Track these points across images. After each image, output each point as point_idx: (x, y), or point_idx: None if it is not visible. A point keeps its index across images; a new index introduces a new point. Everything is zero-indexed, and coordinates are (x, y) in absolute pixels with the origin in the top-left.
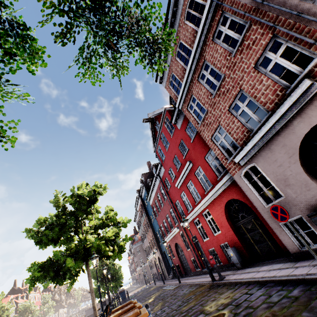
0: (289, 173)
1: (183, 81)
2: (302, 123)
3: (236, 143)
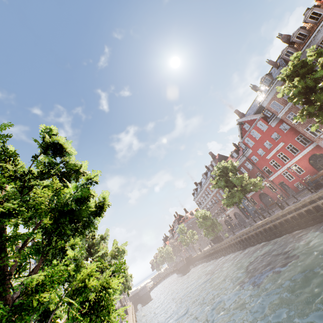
0: None
1: (286, 106)
2: None
3: (319, 131)
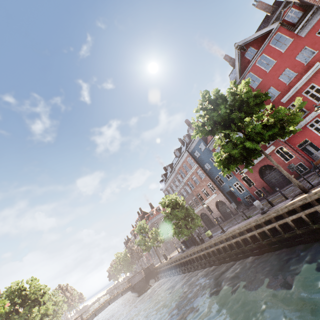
0: None
1: None
2: None
3: None
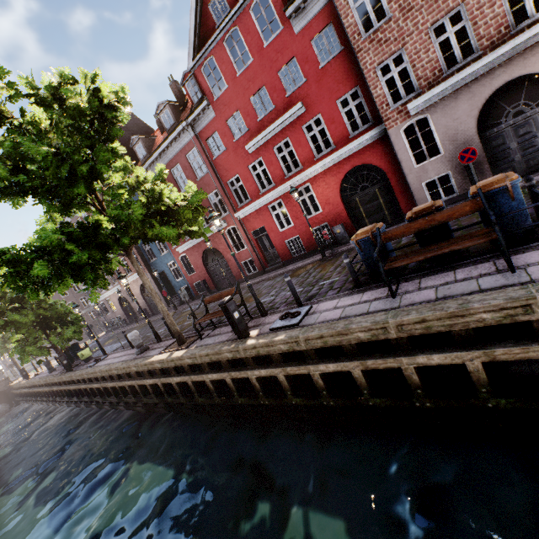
0: (461, 128)
1: None
2: (503, 75)
3: (414, 85)
